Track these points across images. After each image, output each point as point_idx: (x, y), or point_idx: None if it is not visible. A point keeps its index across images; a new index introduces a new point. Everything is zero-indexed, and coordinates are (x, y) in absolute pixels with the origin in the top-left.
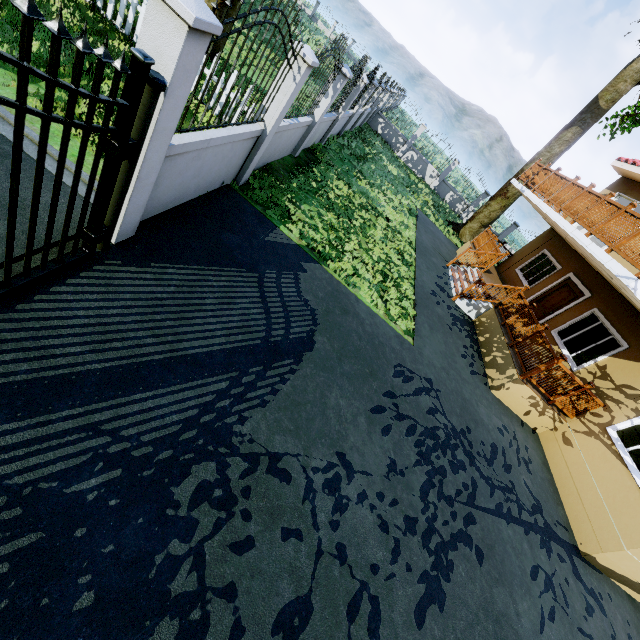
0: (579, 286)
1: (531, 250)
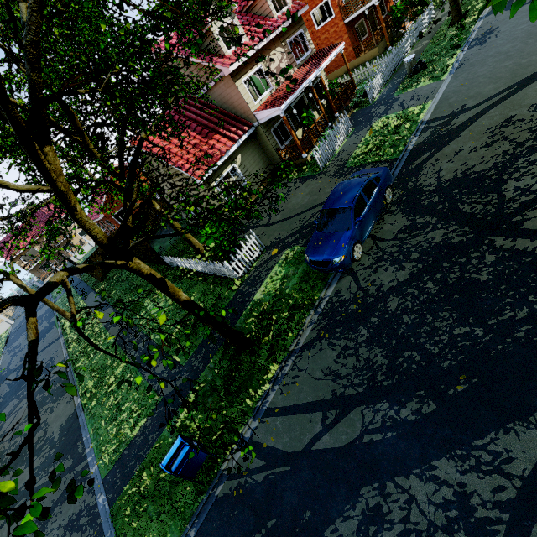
0: None
1: None
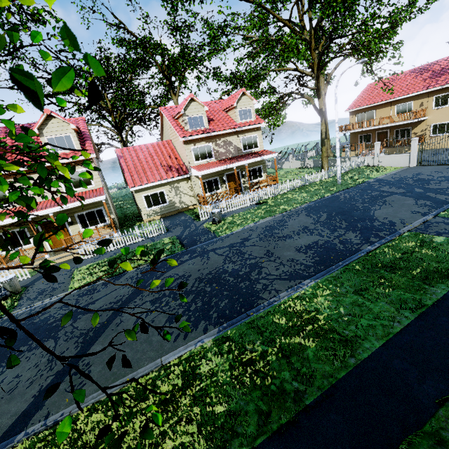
0: (383, 131)
1: (354, 139)
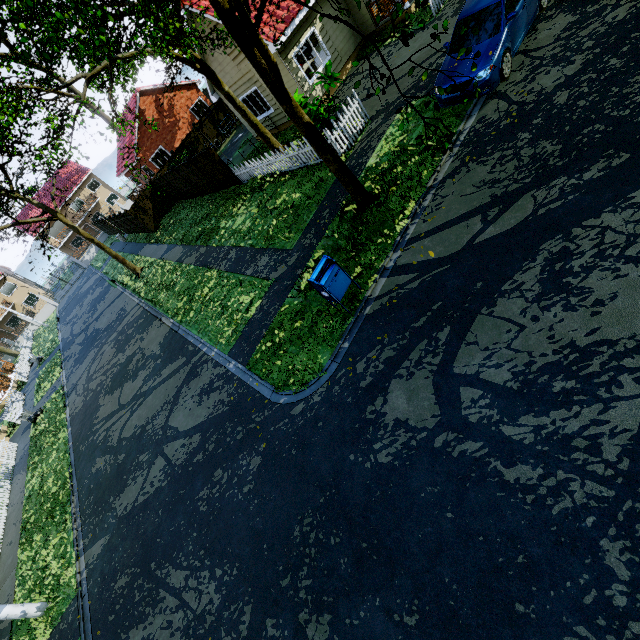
0: None
1: None
